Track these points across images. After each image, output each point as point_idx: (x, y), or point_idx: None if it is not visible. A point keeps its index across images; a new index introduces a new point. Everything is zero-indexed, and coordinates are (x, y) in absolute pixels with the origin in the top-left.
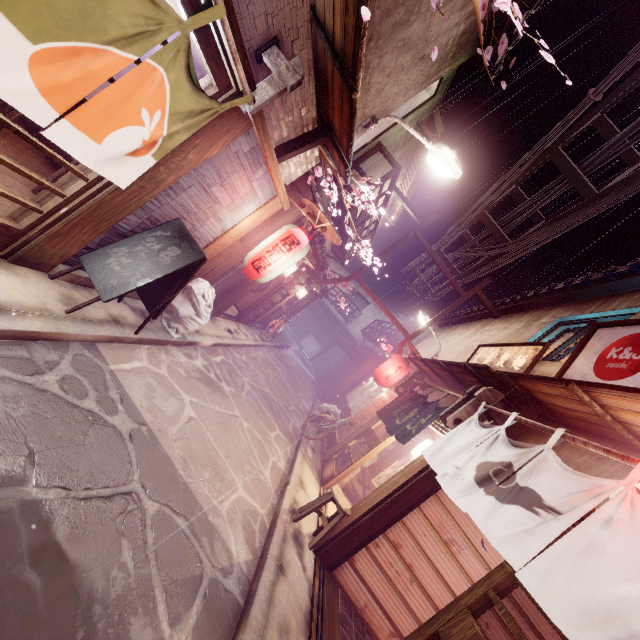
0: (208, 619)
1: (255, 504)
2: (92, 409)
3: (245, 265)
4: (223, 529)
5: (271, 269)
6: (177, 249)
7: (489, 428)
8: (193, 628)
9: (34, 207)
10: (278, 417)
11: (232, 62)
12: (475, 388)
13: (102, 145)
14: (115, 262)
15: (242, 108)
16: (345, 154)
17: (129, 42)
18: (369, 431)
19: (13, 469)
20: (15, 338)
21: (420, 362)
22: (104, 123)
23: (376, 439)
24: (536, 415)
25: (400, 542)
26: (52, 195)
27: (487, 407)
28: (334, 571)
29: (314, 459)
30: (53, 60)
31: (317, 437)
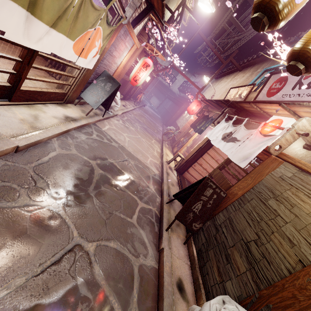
0: (154, 183)
1: (155, 161)
2: (107, 142)
3: (130, 80)
4: (150, 167)
5: (141, 80)
6: (110, 84)
7: (228, 123)
8: (152, 184)
9: (69, 84)
10: (152, 135)
11: (117, 7)
12: (225, 109)
13: (87, 59)
14: (92, 94)
15: (122, 22)
16: (161, 18)
17: (92, 25)
18: (188, 133)
19: (104, 157)
20: (82, 127)
21: (205, 101)
22: (87, 52)
23: (191, 135)
24: (245, 115)
25: (202, 163)
26: (69, 77)
27: (228, 115)
28: (182, 175)
29: (169, 147)
30: (77, 42)
31: (168, 140)
